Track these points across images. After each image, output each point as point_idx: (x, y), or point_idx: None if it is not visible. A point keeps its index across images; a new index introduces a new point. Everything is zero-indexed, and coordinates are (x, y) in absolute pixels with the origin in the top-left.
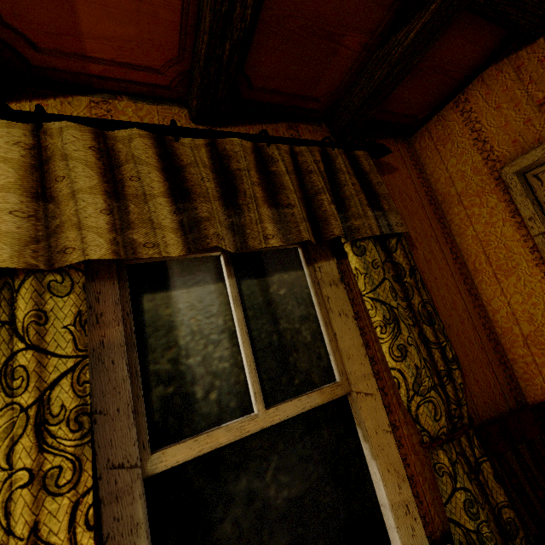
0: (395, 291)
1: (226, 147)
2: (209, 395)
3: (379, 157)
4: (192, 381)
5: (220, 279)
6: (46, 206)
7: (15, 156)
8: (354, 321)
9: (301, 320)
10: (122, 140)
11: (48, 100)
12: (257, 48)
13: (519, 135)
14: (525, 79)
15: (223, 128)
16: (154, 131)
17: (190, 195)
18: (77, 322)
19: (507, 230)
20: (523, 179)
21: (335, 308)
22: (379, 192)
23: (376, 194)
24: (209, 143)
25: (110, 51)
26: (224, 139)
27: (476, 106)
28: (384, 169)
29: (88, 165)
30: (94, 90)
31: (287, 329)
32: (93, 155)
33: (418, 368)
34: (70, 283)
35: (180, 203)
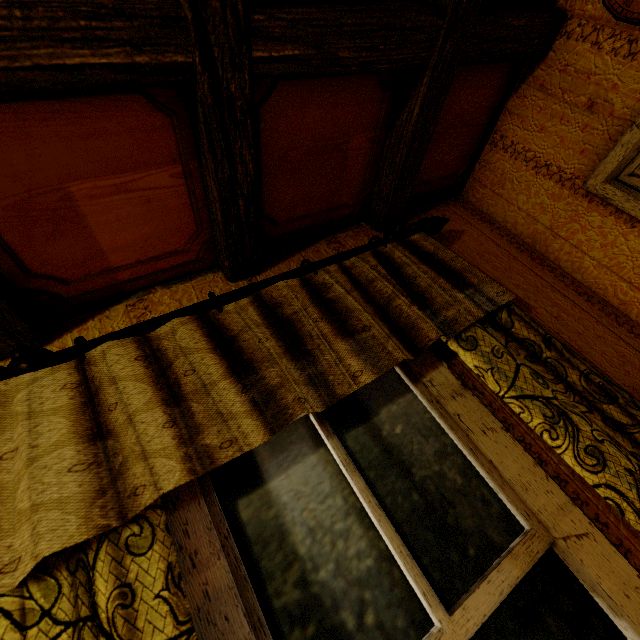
0: (540, 375)
1: (272, 296)
2: (364, 619)
3: (438, 231)
4: (334, 604)
5: (318, 444)
6: (105, 444)
7: (64, 401)
8: (507, 434)
9: (437, 458)
10: (165, 336)
11: (87, 324)
12: (269, 190)
13: (584, 144)
14: (556, 92)
15: (262, 273)
16: (195, 311)
17: (252, 365)
18: (170, 581)
19: (634, 243)
20: (618, 183)
21: (474, 426)
22: (457, 267)
23: (456, 271)
24: (253, 299)
25: (133, 255)
26: (268, 288)
27: (517, 138)
28: (449, 239)
29: (138, 379)
30: (127, 294)
31: (426, 478)
32: (140, 365)
33: (632, 472)
34: (150, 529)
35: (245, 379)
